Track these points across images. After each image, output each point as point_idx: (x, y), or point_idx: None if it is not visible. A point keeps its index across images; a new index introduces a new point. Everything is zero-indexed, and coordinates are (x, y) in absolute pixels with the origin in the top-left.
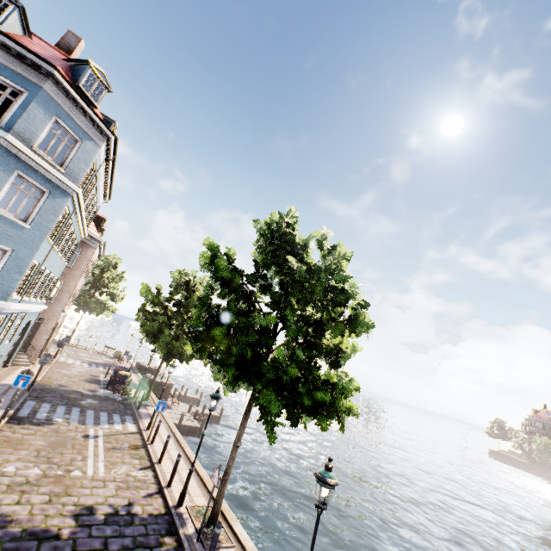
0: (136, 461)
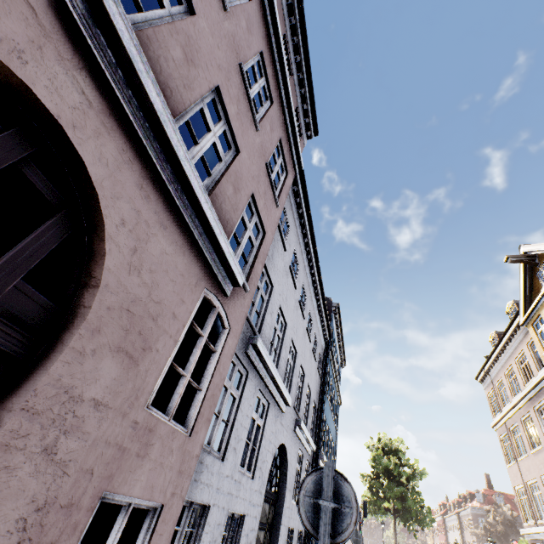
0: None
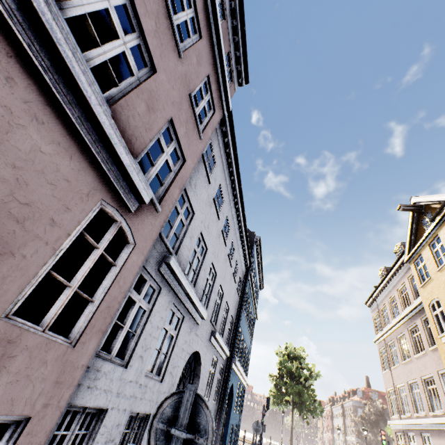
0: (250, 444)
